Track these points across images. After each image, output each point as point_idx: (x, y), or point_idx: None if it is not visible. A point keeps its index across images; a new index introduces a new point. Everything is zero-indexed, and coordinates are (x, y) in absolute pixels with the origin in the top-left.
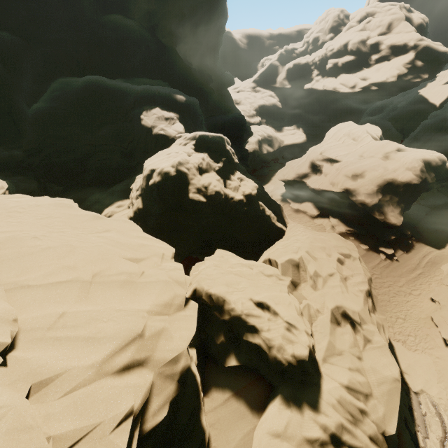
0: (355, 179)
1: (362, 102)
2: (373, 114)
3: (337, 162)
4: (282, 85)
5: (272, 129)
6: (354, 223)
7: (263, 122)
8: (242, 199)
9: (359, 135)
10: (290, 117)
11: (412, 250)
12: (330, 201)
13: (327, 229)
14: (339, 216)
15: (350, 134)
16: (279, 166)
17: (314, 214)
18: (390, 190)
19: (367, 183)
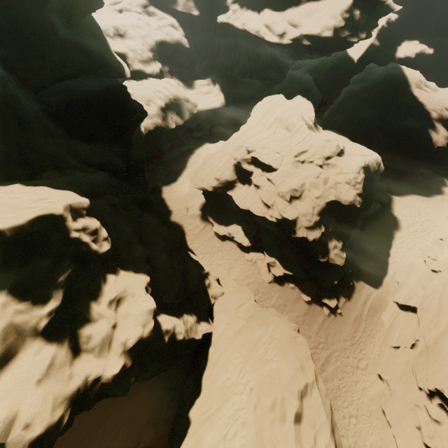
0: (295, 204)
1: (289, 57)
2: (297, 68)
3: (270, 169)
4: (187, 8)
5: (180, 84)
6: (293, 262)
7: (165, 71)
8: (122, 366)
9: (293, 122)
10: (203, 63)
11: (354, 294)
12: (263, 224)
13: (262, 273)
14: (275, 251)
15: (282, 120)
16: (194, 144)
17: (245, 246)
18: (333, 216)
19: (309, 210)
